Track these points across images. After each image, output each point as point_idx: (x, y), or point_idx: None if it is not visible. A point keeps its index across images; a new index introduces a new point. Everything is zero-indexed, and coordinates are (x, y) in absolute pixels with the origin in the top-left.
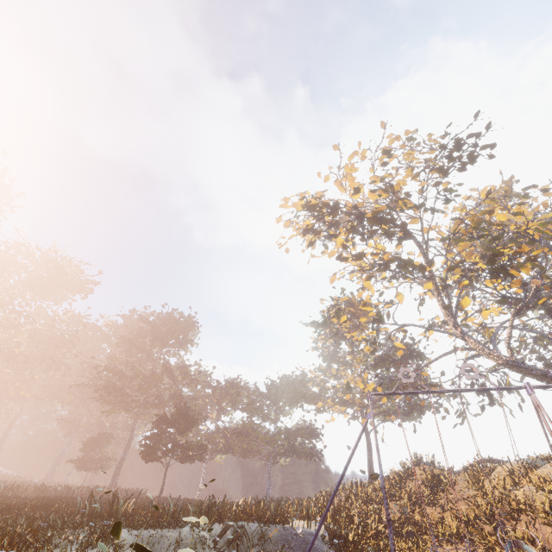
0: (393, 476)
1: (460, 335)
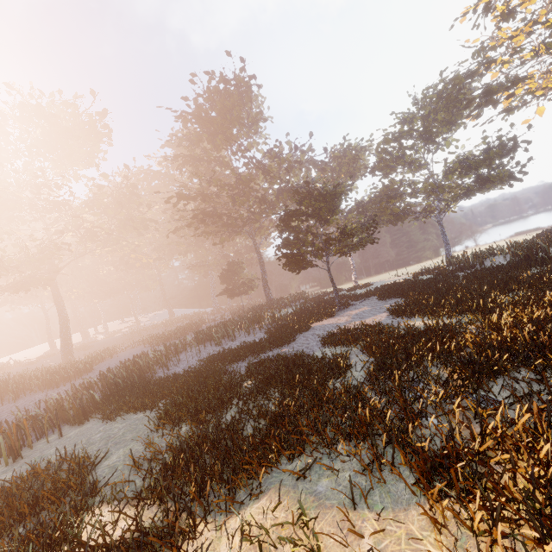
0: None
1: None
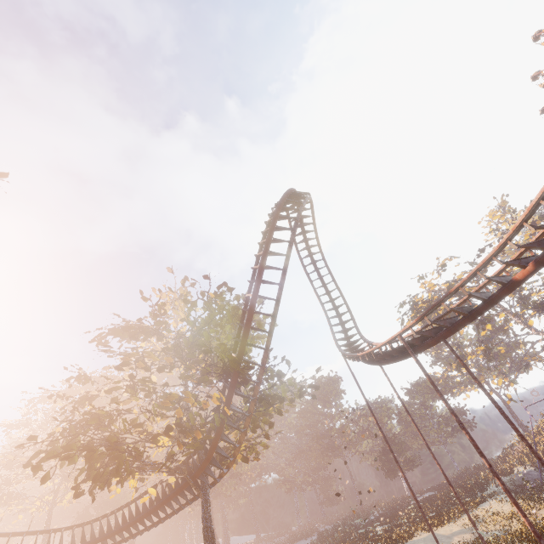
0: (542, 424)
1: (535, 333)
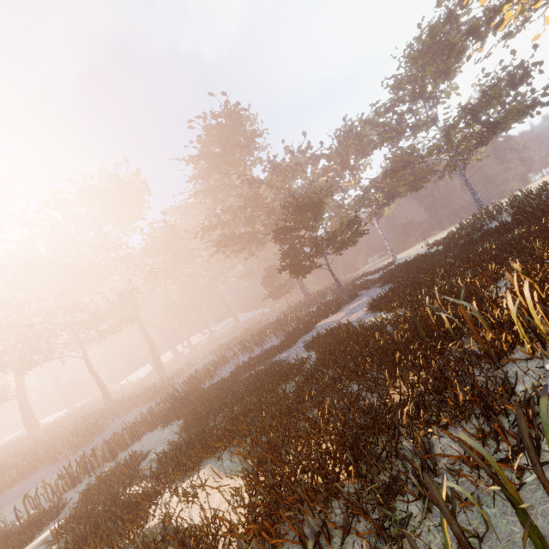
0: None
1: None
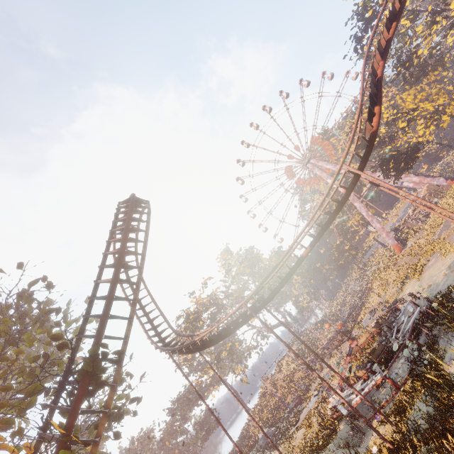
0: (262, 394)
1: (253, 328)
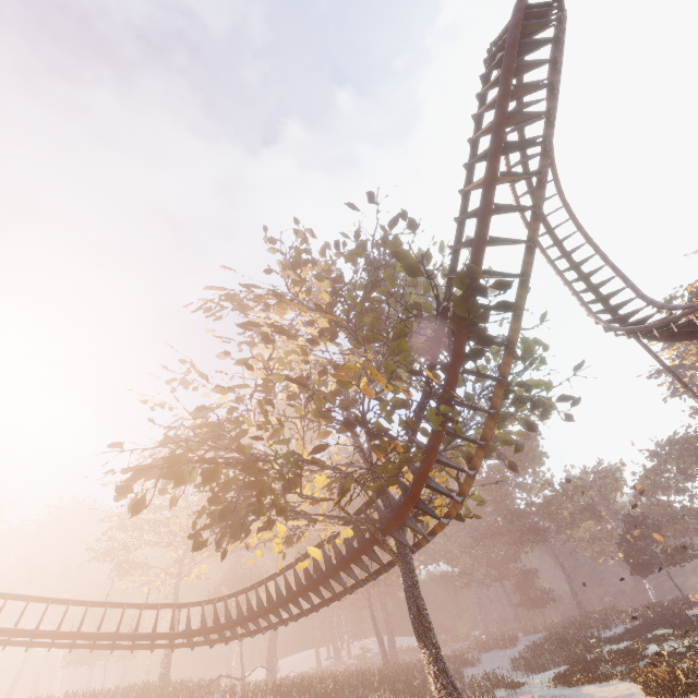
0: None
1: None
